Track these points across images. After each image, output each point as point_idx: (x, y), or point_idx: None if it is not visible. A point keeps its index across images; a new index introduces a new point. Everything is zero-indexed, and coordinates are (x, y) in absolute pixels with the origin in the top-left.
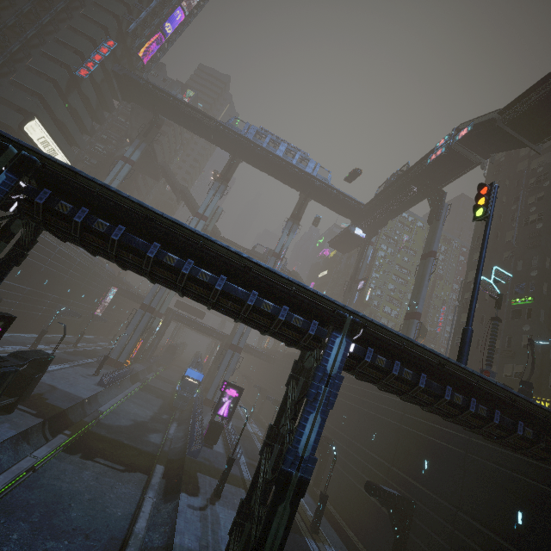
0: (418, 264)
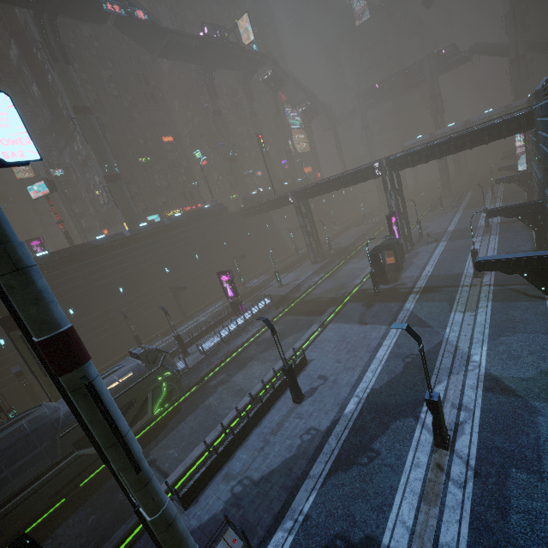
0: (74, 117)
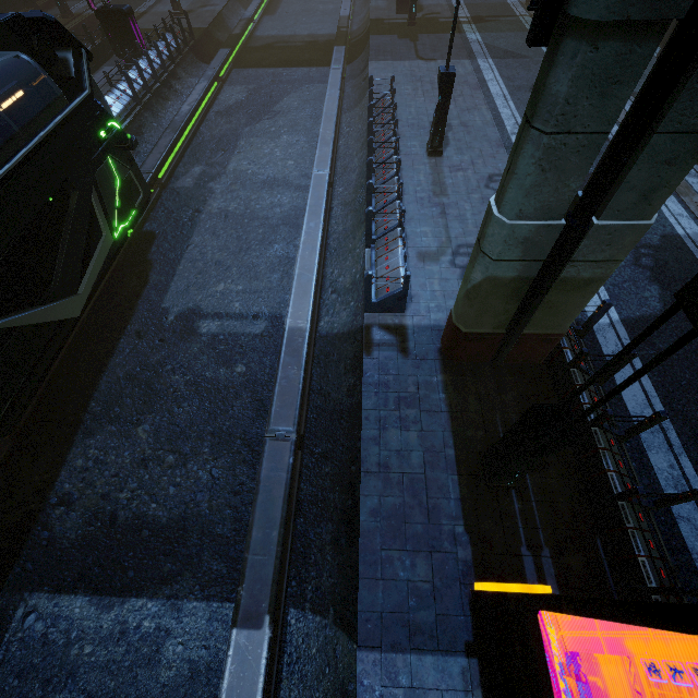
0: None
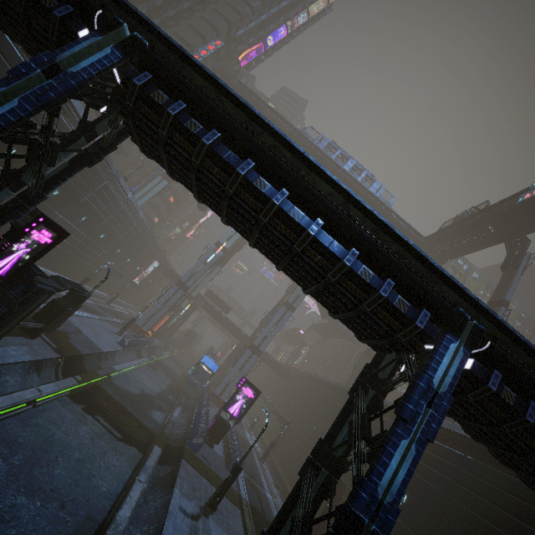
0: None
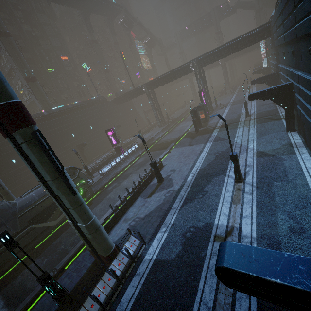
0: None
